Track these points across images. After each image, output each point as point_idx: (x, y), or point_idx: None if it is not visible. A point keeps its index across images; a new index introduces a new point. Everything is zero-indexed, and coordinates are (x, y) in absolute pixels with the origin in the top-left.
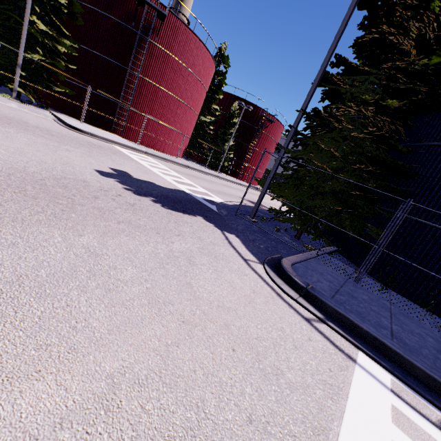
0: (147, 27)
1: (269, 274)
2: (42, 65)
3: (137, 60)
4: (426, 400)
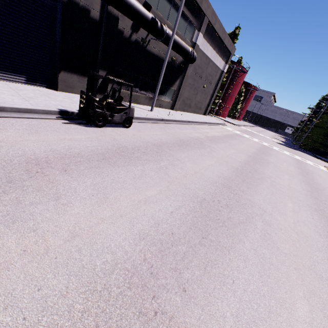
0: (235, 75)
1: (318, 159)
2: None
3: (230, 87)
4: None
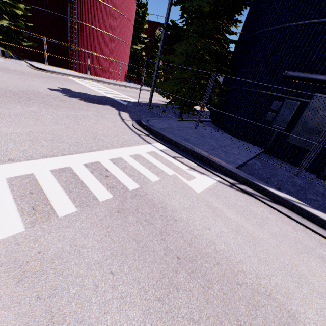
0: None
1: (132, 123)
2: (11, 28)
3: (73, 9)
4: (178, 153)
